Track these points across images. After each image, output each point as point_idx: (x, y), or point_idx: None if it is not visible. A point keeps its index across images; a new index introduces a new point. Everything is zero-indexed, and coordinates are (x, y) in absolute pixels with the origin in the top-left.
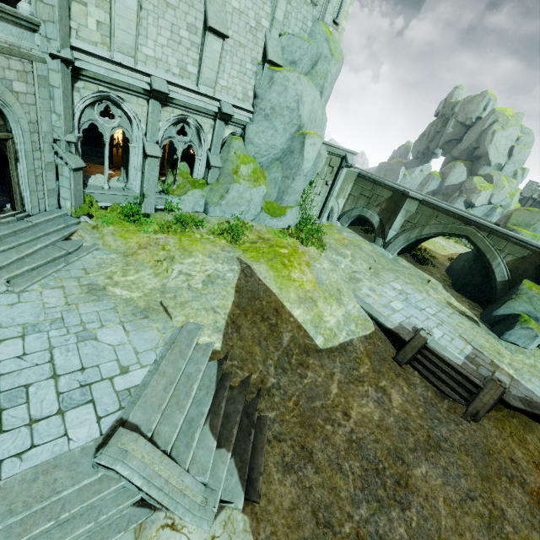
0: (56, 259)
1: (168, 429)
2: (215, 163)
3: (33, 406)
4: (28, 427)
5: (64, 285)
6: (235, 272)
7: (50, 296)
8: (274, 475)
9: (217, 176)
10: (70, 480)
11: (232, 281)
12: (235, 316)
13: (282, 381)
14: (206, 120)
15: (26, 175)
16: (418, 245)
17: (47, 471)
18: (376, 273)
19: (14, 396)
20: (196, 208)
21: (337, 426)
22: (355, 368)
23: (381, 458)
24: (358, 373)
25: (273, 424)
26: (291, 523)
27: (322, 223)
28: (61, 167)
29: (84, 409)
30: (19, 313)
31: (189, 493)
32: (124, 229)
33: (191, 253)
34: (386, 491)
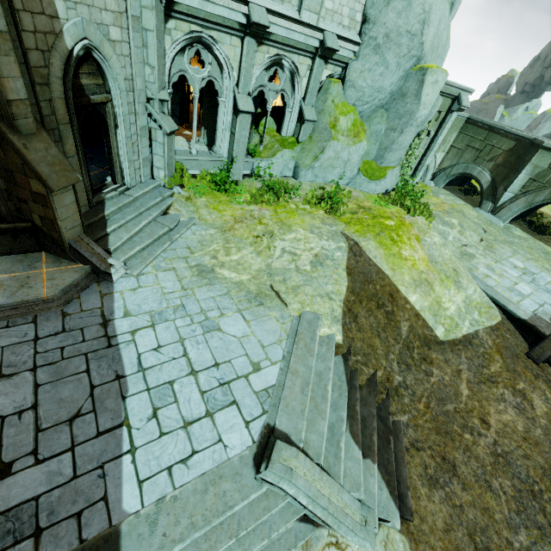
0: (161, 237)
1: (315, 438)
2: (309, 116)
3: (182, 406)
4: (184, 430)
5: (175, 267)
6: (343, 250)
7: (165, 280)
8: (420, 489)
9: (309, 132)
10: (238, 493)
11: (341, 261)
12: (350, 303)
13: (408, 380)
14: (303, 59)
15: (124, 144)
16: (536, 210)
17: (214, 481)
18: (490, 247)
19: (163, 393)
20: (284, 173)
21: (476, 435)
22: (485, 365)
23: (536, 478)
24: (488, 372)
25: (407, 430)
26: (449, 547)
27: (426, 185)
28: (154, 131)
29: (230, 412)
30: (143, 299)
31: (348, 511)
32: (216, 200)
33: (290, 227)
34: (547, 518)
